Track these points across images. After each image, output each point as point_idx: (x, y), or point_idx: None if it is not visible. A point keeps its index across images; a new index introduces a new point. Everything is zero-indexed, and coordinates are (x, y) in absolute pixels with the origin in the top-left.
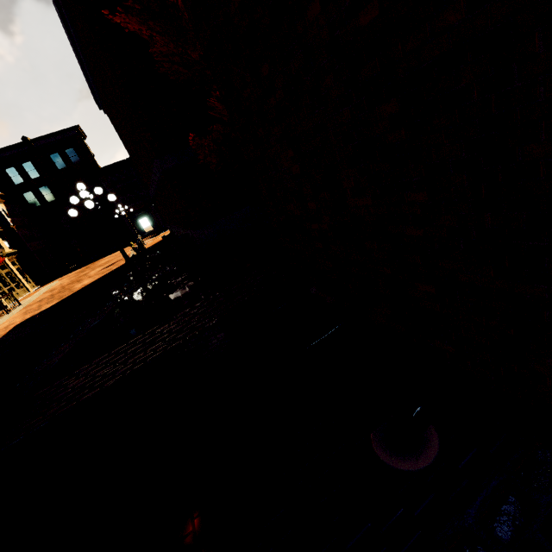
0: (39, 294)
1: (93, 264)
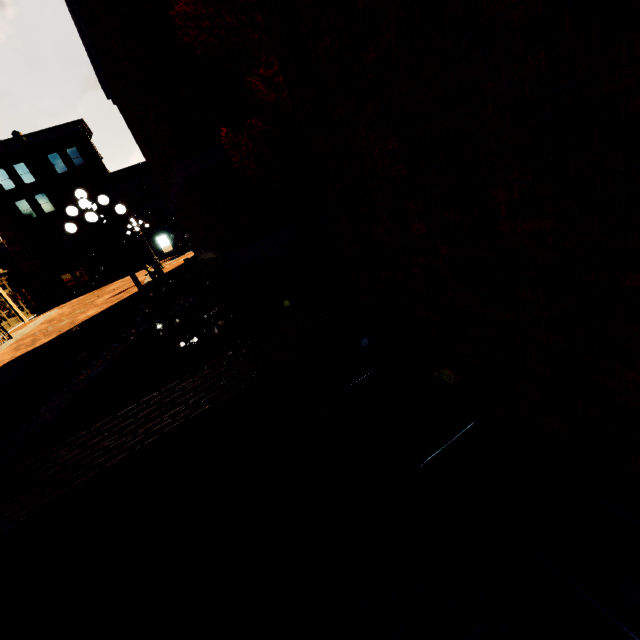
0: (34, 325)
1: (101, 290)
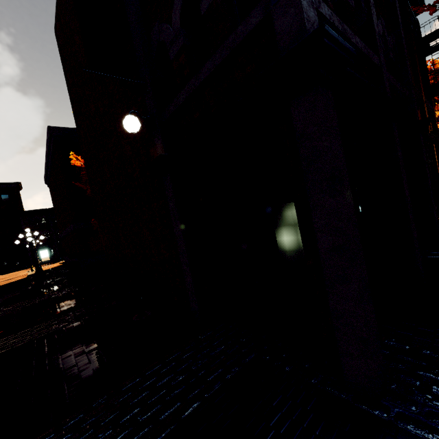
0: None
1: None
